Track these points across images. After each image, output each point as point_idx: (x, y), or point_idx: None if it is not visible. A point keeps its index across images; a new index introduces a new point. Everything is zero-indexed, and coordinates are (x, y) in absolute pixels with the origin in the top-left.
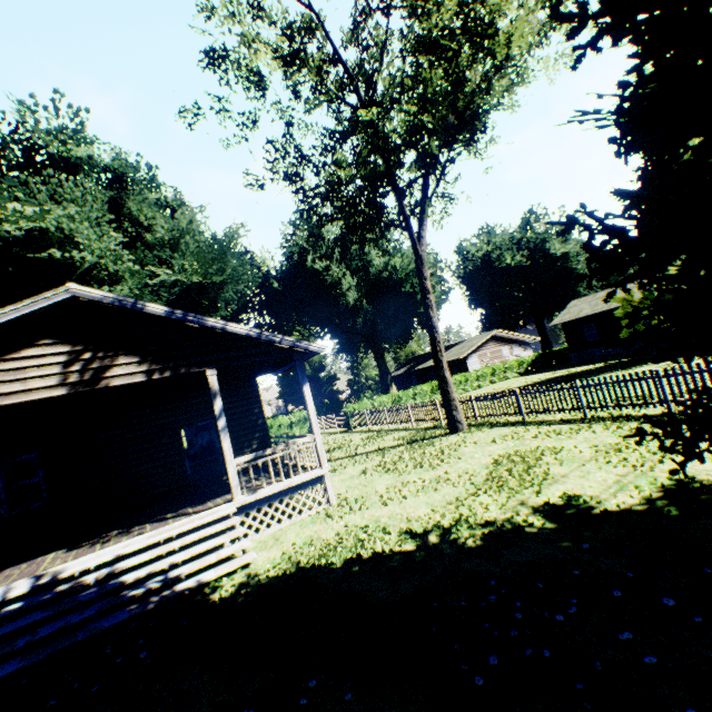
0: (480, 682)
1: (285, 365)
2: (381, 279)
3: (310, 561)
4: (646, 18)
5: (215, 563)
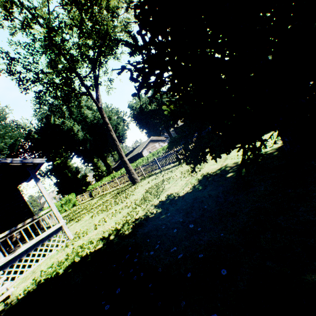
0: (107, 308)
1: (29, 175)
2: (94, 124)
3: (47, 277)
4: None
5: None
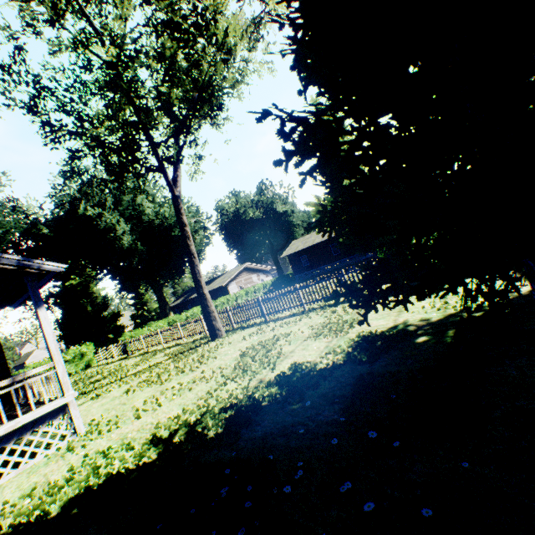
0: None
1: (23, 293)
2: (154, 226)
3: (17, 521)
4: None
5: None
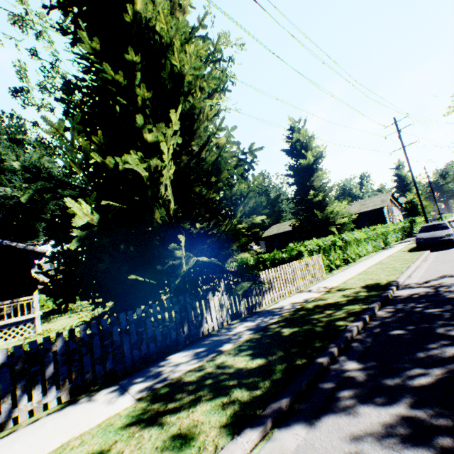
0: None
1: (38, 256)
2: None
3: None
4: None
5: None
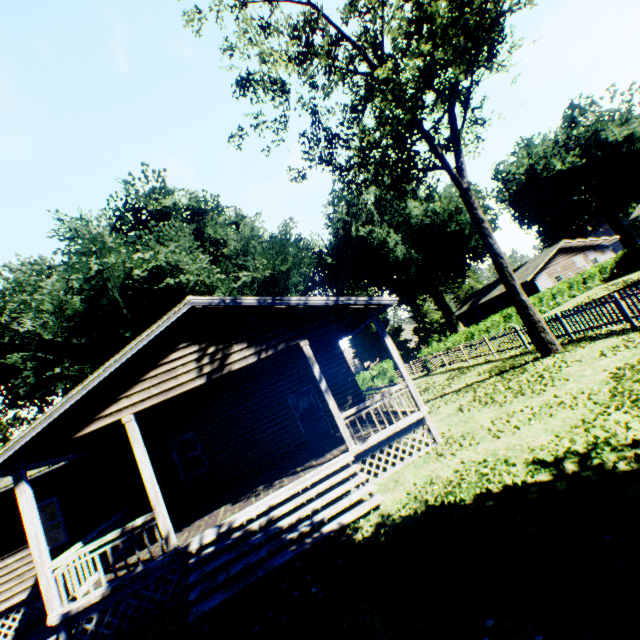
0: None
1: (361, 324)
2: (423, 227)
3: (438, 499)
4: None
5: (347, 507)
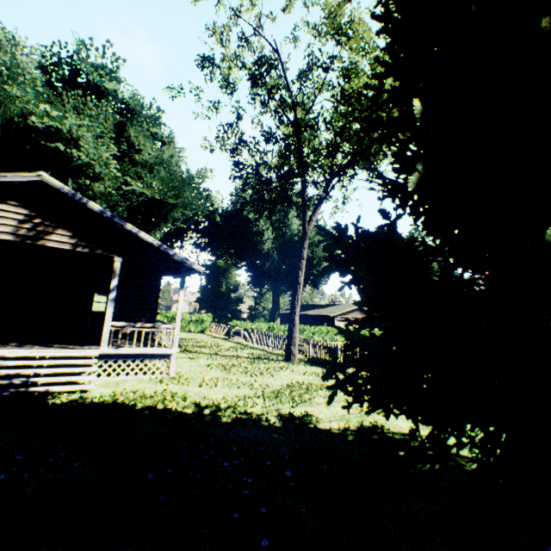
0: (150, 476)
1: (180, 273)
2: (294, 240)
3: (125, 400)
4: (408, 137)
5: (67, 384)
